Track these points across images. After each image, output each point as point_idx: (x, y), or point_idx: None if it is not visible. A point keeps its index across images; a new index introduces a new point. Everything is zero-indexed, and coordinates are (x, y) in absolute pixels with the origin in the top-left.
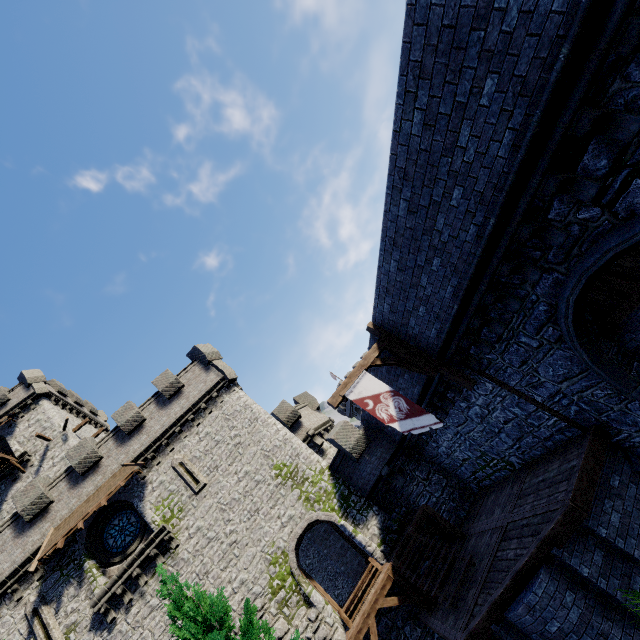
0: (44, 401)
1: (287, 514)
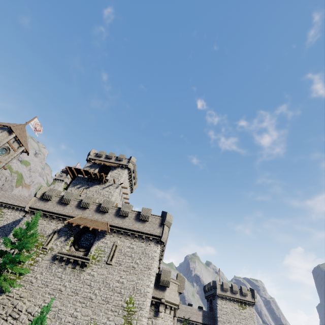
0: (126, 170)
1: (110, 322)
